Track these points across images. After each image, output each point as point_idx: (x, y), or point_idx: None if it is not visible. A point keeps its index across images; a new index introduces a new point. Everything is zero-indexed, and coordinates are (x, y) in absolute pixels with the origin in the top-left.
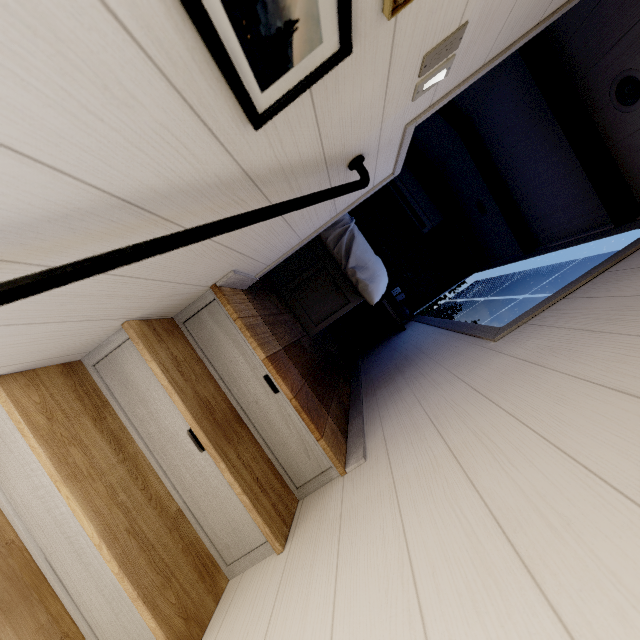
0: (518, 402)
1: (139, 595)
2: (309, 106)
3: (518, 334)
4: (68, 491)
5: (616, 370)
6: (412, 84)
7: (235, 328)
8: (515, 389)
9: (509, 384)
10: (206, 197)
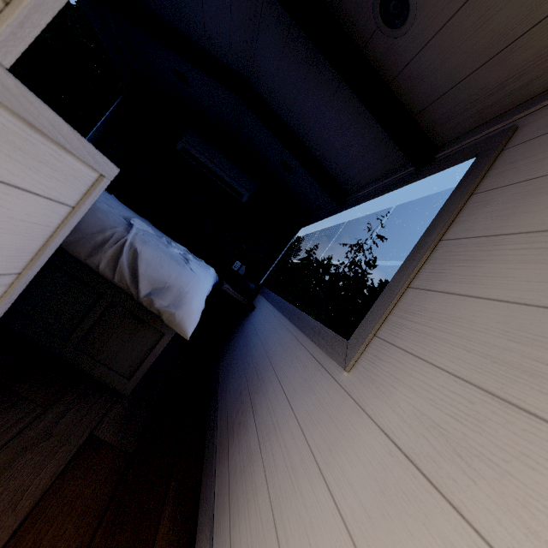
0: None
1: None
2: None
3: (374, 362)
4: None
5: None
6: None
7: None
8: None
9: None
10: None
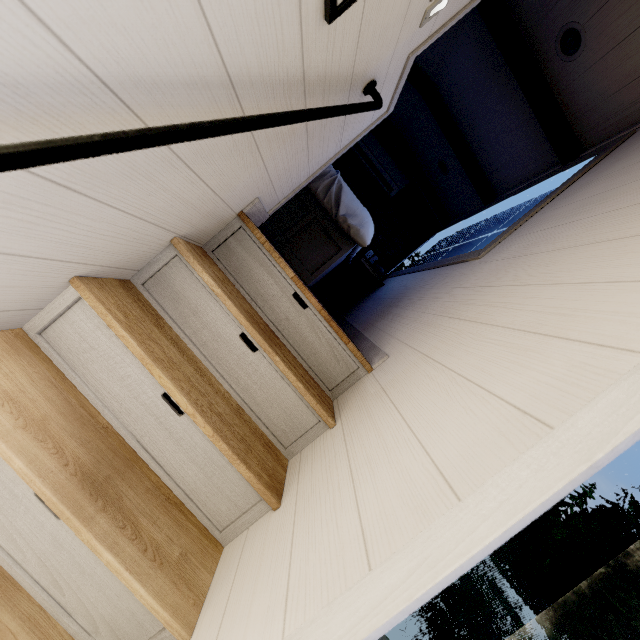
0: (515, 278)
1: (233, 452)
2: (360, 12)
3: (499, 248)
4: (159, 371)
5: (587, 235)
6: (423, 8)
7: (262, 253)
8: (509, 273)
9: (503, 273)
10: (273, 94)
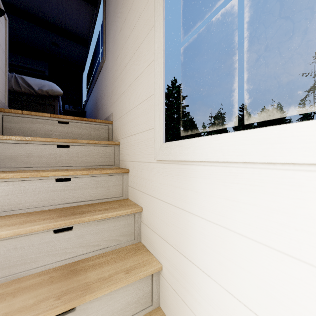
0: (119, 50)
1: (100, 170)
2: None
3: (107, 50)
4: (45, 173)
5: (123, 18)
6: None
7: (26, 118)
8: (117, 51)
9: (115, 53)
10: None
